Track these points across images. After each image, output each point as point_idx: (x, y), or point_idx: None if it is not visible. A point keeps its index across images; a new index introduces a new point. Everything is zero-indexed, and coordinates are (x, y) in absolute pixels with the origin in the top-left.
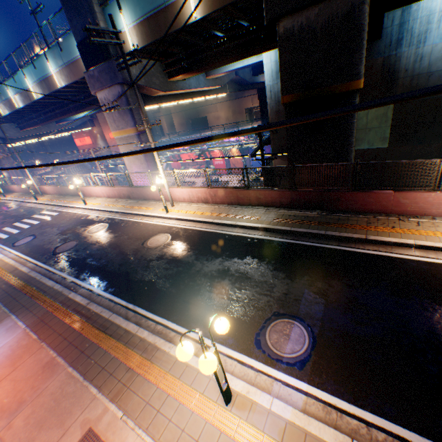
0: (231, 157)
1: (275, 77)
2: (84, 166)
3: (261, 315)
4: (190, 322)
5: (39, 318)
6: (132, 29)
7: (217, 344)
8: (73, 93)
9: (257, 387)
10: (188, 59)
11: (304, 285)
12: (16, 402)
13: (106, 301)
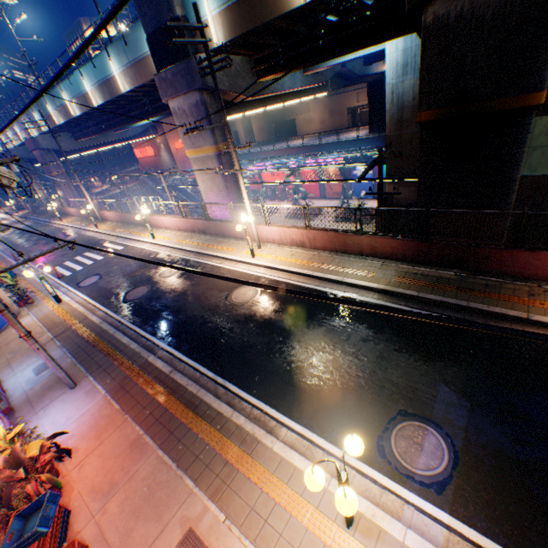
0: (330, 182)
1: (401, 73)
2: (145, 183)
3: (383, 412)
4: (293, 410)
5: (118, 383)
6: (217, 16)
7: (328, 443)
8: (137, 97)
9: (383, 509)
10: (284, 52)
11: (439, 377)
12: (107, 483)
13: (190, 370)
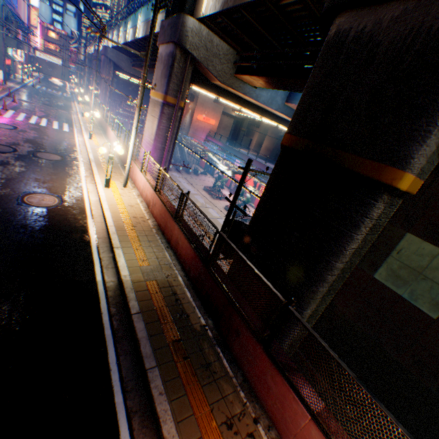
0: (251, 193)
1: None
2: None
3: None
4: None
5: None
6: None
7: None
8: None
9: None
10: (261, 60)
11: None
12: None
13: None
